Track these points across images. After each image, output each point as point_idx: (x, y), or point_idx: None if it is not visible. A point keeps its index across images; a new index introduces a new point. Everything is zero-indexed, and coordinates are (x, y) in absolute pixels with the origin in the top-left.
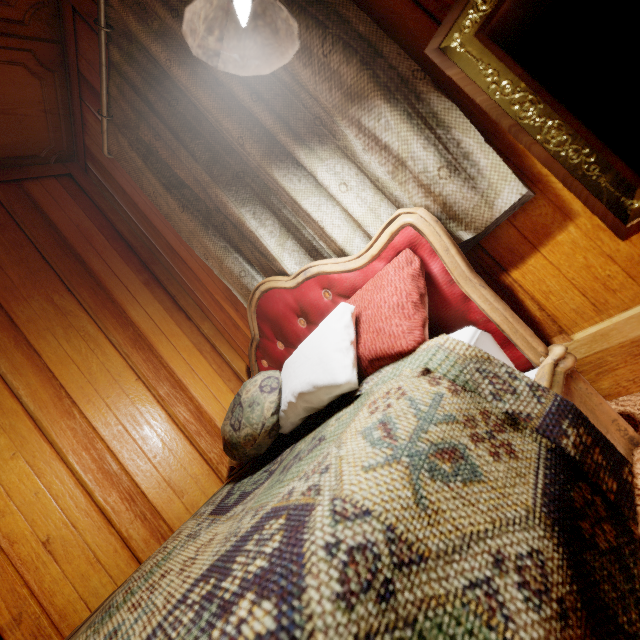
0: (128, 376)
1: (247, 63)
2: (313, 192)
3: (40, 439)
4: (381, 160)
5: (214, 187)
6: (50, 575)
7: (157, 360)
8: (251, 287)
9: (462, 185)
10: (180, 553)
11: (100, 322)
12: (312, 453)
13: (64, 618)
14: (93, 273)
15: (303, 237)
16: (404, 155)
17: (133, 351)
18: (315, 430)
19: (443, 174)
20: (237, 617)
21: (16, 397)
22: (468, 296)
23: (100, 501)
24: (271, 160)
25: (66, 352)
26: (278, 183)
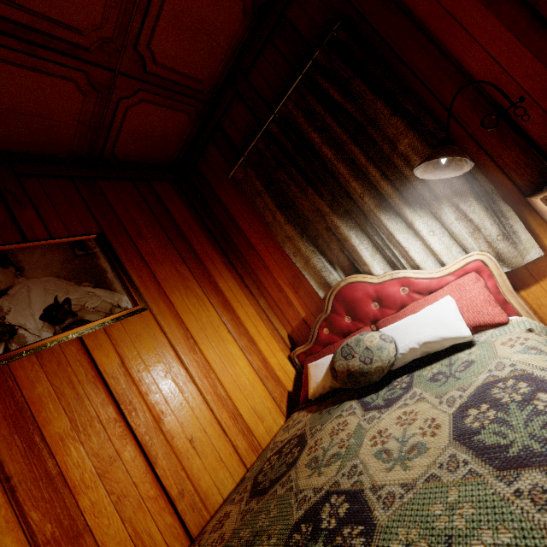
0: (223, 329)
1: (425, 174)
2: (404, 231)
3: (180, 365)
4: (466, 225)
5: (331, 216)
6: (196, 465)
7: (238, 320)
8: (328, 278)
9: (509, 245)
10: (377, 424)
11: (203, 287)
12: (474, 366)
13: (207, 498)
14: (196, 252)
15: (386, 254)
16: (480, 226)
17: (224, 311)
18: (435, 364)
19: (499, 238)
20: (544, 397)
21: (163, 332)
22: (508, 301)
23: (218, 416)
24: (380, 209)
25: (187, 305)
26: (382, 222)
